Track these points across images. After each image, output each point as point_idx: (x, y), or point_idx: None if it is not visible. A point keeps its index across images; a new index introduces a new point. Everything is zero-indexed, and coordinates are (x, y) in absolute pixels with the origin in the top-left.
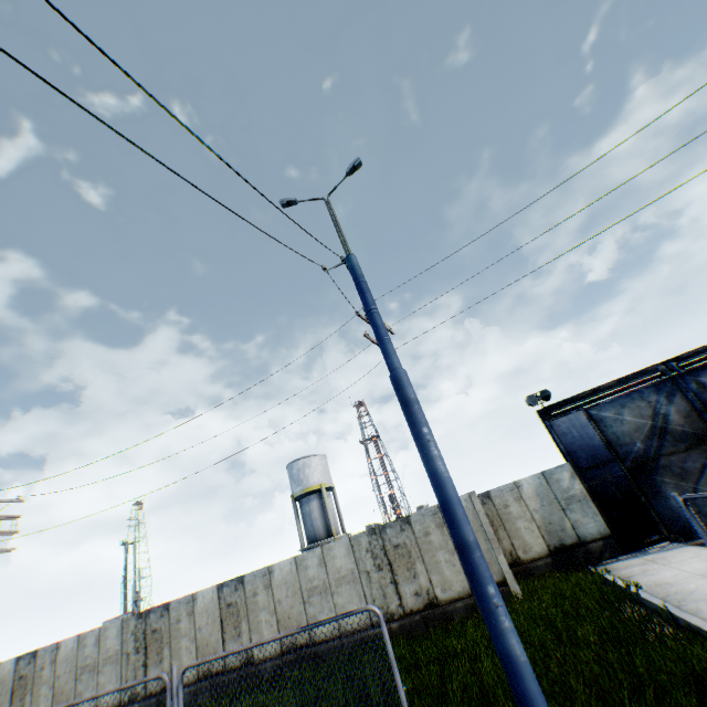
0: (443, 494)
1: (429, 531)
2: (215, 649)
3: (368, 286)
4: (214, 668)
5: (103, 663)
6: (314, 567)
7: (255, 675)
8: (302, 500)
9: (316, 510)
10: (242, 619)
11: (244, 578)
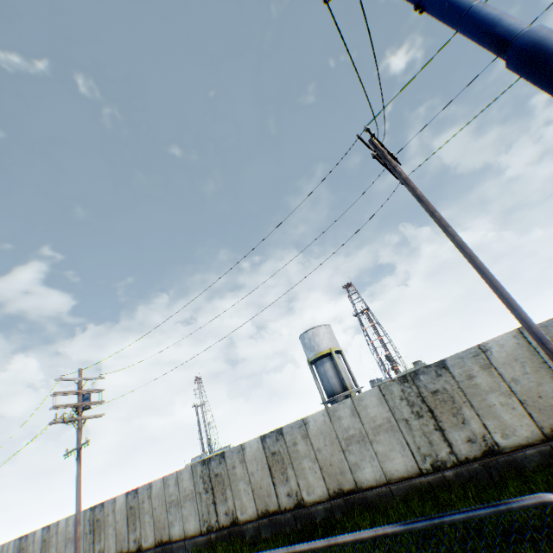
0: None
1: (471, 375)
2: (268, 491)
3: None
4: (270, 509)
5: (183, 500)
6: (347, 417)
7: (308, 517)
8: (316, 363)
9: (330, 370)
10: (287, 466)
11: (282, 430)
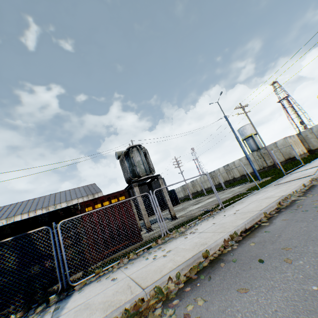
0: (244, 153)
1: (272, 149)
2: (226, 177)
3: (229, 122)
4: (227, 180)
5: (206, 181)
6: (244, 160)
7: (236, 180)
8: (245, 140)
9: (251, 142)
10: (230, 171)
11: (228, 164)
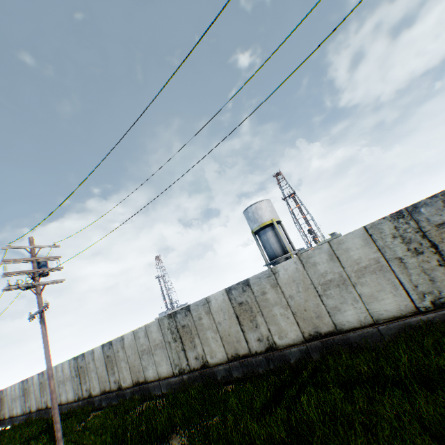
0: None
1: None
2: (237, 338)
3: None
4: (241, 353)
5: (153, 349)
6: (323, 263)
7: (282, 359)
8: (259, 233)
9: (272, 238)
10: (256, 314)
11: (249, 281)
